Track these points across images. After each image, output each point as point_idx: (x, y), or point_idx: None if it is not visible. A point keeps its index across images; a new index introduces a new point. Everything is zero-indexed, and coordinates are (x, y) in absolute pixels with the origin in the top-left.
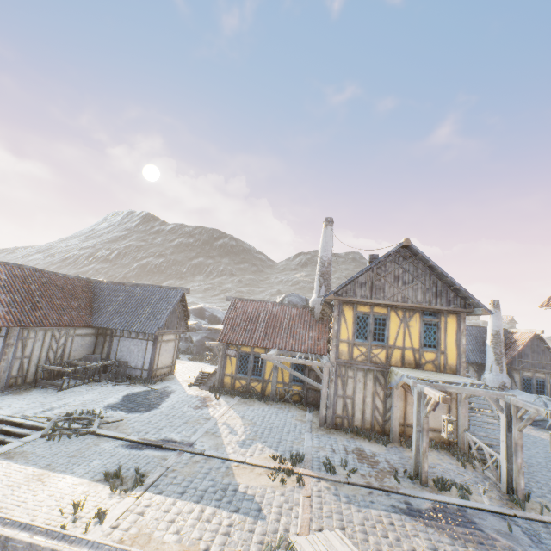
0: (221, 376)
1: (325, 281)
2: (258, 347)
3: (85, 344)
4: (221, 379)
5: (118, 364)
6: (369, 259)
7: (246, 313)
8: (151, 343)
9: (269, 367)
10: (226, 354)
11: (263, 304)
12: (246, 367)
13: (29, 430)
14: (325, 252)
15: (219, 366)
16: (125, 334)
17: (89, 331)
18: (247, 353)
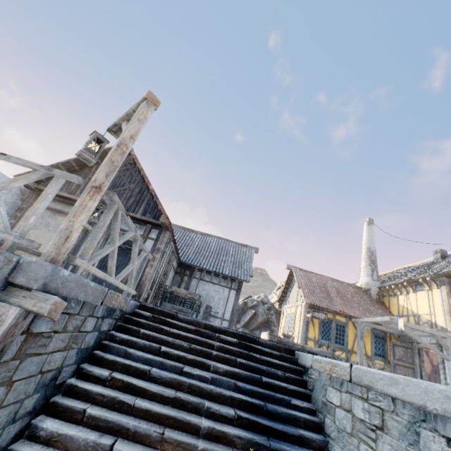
0: (304, 339)
1: (375, 267)
2: (339, 315)
3: (170, 279)
4: (304, 342)
5: (198, 308)
6: (440, 252)
7: (313, 282)
8: (234, 292)
9: (350, 336)
10: (313, 316)
11: (322, 277)
12: (329, 333)
13: (269, 349)
14: (372, 244)
15: (304, 328)
16: (205, 277)
17: (175, 266)
18: (329, 319)
